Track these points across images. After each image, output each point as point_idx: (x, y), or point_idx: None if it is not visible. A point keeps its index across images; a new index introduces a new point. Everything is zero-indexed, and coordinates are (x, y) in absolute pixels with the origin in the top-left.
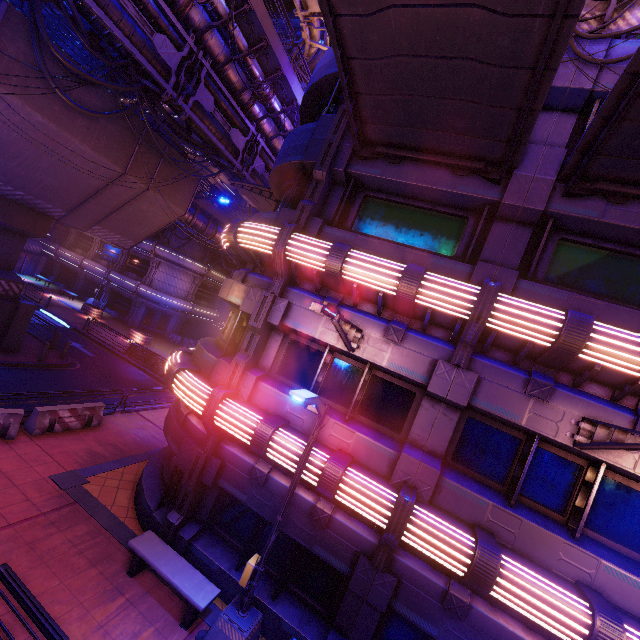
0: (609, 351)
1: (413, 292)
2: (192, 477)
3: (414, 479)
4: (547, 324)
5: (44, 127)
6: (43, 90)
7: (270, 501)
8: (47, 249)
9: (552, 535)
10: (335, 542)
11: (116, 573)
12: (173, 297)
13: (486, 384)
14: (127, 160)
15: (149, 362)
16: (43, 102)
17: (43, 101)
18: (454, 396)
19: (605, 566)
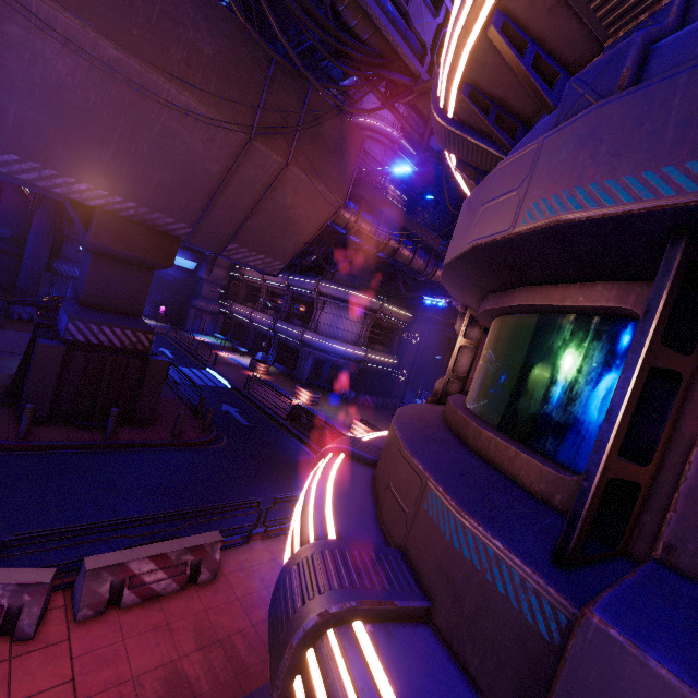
0: None
1: None
2: None
3: None
4: None
5: (123, 69)
6: None
7: None
8: (224, 307)
9: None
10: None
11: None
12: (342, 342)
13: None
14: (252, 117)
15: (314, 432)
16: (113, 21)
17: (113, 19)
18: None
19: None
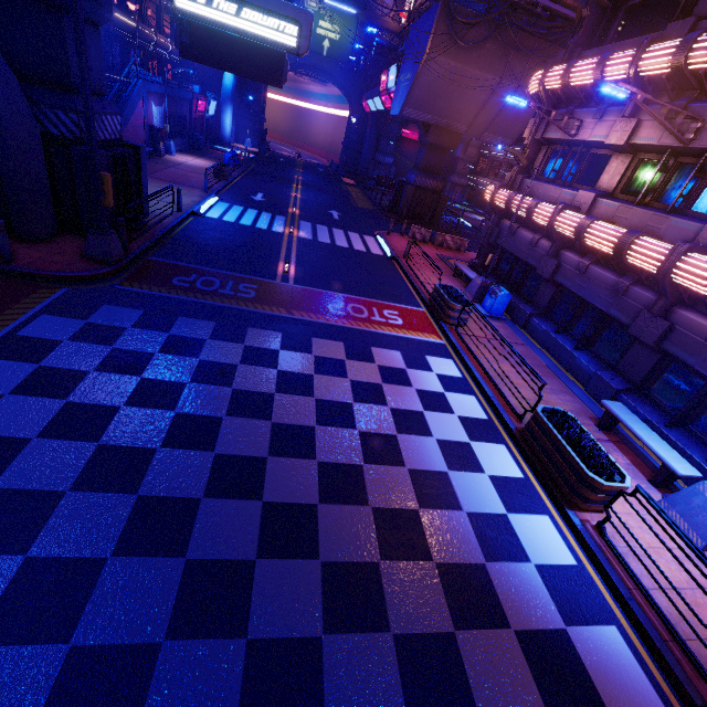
0: (702, 54)
1: (599, 74)
2: (485, 239)
3: (581, 204)
4: (669, 54)
5: (455, 69)
6: (455, 44)
7: (515, 243)
8: (471, 181)
9: (647, 212)
10: (537, 254)
11: (448, 274)
12: None
13: (644, 124)
14: (503, 69)
15: None
16: (455, 52)
17: (455, 52)
18: (618, 141)
19: (672, 221)
